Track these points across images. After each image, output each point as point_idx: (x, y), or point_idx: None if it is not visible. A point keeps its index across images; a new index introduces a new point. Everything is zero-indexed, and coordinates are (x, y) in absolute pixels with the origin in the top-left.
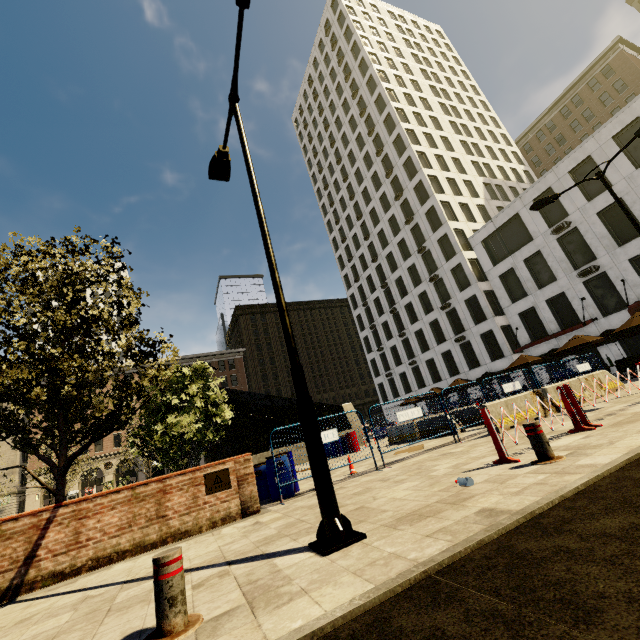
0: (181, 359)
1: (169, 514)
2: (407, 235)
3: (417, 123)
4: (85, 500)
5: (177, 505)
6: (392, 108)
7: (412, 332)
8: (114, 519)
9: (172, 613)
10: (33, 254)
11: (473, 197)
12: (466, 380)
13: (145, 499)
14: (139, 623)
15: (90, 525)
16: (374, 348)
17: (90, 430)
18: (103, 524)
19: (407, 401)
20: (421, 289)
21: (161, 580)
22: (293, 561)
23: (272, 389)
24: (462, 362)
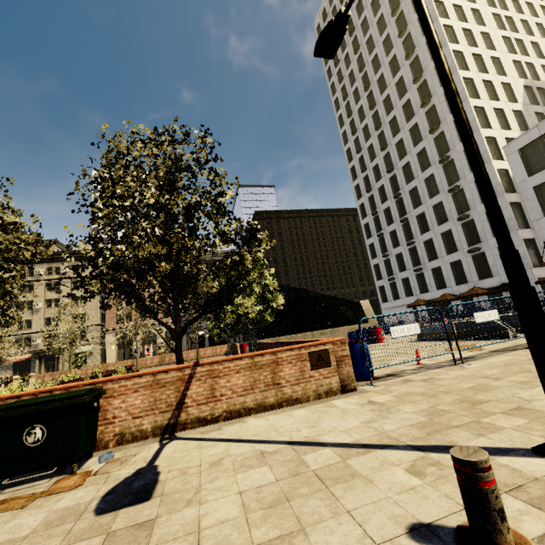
0: (211, 254)
1: (282, 382)
2: (429, 145)
3: (457, 18)
4: (216, 362)
5: (288, 376)
6: (431, 1)
7: (421, 241)
8: (239, 381)
9: (504, 528)
10: (147, 140)
11: (510, 102)
12: (484, 289)
13: (262, 367)
14: (400, 511)
15: (222, 384)
16: (379, 254)
17: (204, 303)
18: (231, 384)
19: (415, 303)
20: (437, 200)
21: (483, 488)
22: (540, 468)
23: (283, 284)
24: (472, 272)
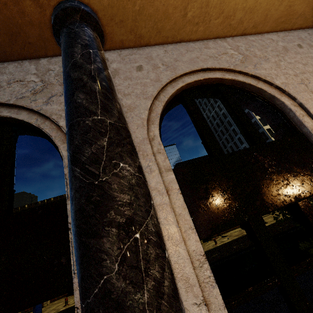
0: None
1: None
2: None
3: None
4: None
5: None
6: None
7: None
8: None
9: None
10: None
11: None
12: None
13: None
14: None
15: None
16: None
17: None
18: None
19: None
20: None
21: None
22: None
23: None
24: None
